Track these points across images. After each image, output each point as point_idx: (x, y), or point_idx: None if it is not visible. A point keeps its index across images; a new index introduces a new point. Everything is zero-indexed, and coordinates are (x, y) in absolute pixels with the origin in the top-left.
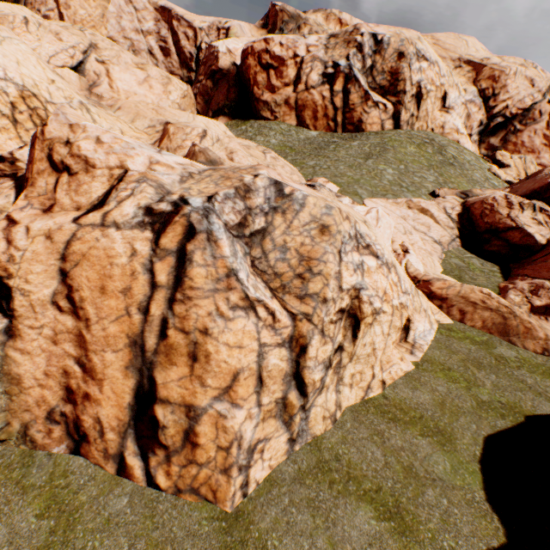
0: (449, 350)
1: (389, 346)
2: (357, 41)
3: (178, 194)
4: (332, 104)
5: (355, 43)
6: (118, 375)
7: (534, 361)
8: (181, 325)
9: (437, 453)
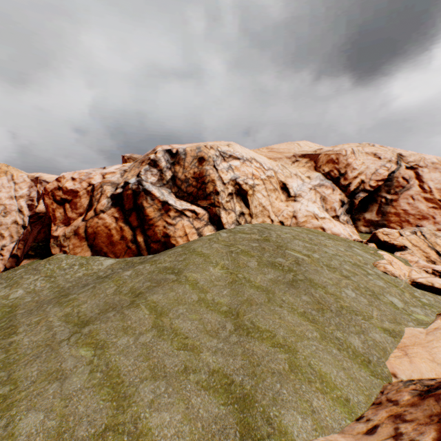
0: None
1: None
2: (151, 158)
3: None
4: (128, 223)
5: (148, 160)
6: None
7: None
8: None
9: None
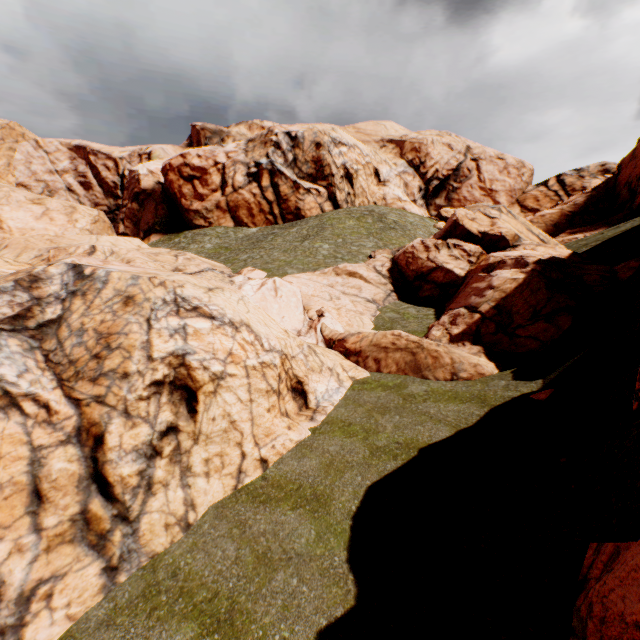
0: (356, 404)
1: (264, 415)
2: (274, 141)
3: None
4: (265, 199)
5: (272, 142)
6: None
7: (442, 389)
8: None
9: (305, 523)
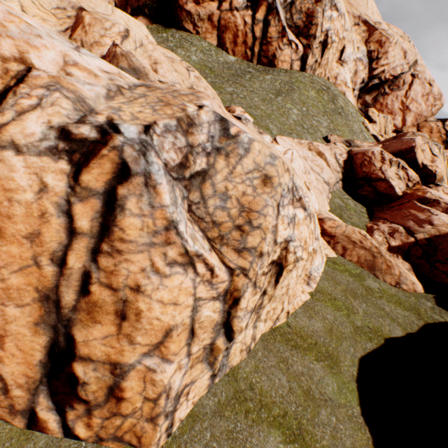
0: (334, 281)
1: (297, 284)
2: None
3: (104, 115)
4: (252, 32)
5: None
6: (24, 331)
7: (390, 292)
8: (108, 280)
9: (328, 376)
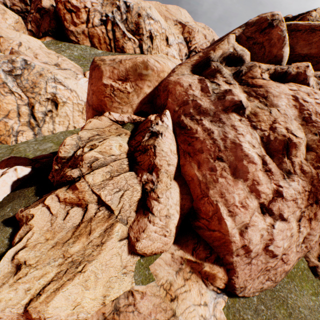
0: None
1: (77, 116)
2: (117, 4)
3: None
4: (107, 36)
5: (116, 5)
6: None
7: None
8: None
9: None
